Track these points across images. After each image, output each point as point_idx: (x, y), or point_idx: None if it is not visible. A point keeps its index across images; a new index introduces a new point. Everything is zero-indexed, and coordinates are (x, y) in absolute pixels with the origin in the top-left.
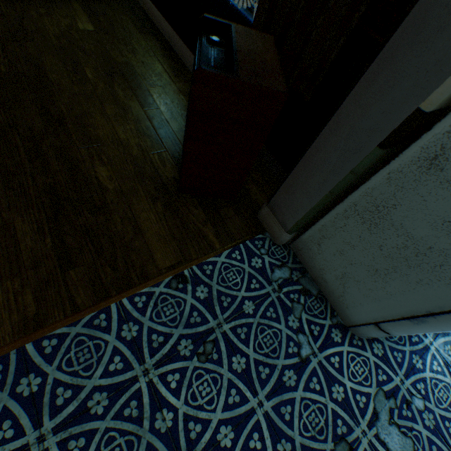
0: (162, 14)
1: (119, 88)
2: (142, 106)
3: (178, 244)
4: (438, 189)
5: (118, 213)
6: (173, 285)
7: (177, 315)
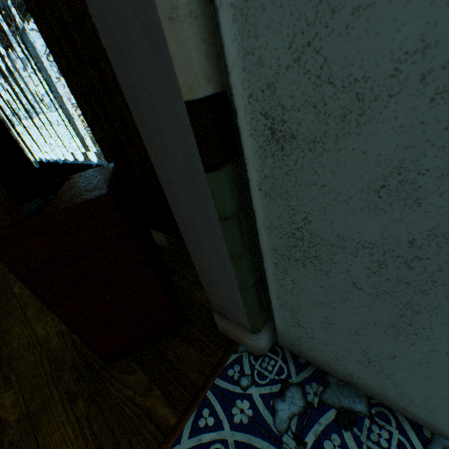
0: None
1: None
2: None
3: None
4: (318, 159)
5: None
6: None
7: None
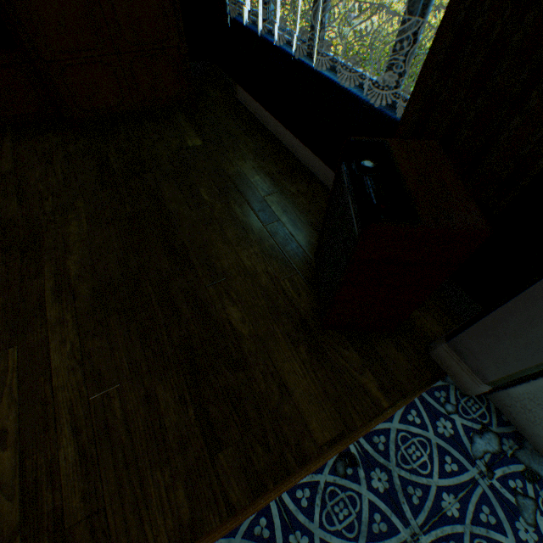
0: (267, 110)
1: (235, 204)
2: (262, 220)
3: (334, 405)
4: None
5: (257, 367)
6: (339, 469)
7: (354, 519)
